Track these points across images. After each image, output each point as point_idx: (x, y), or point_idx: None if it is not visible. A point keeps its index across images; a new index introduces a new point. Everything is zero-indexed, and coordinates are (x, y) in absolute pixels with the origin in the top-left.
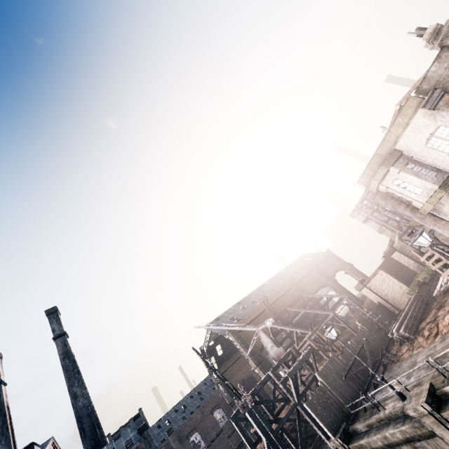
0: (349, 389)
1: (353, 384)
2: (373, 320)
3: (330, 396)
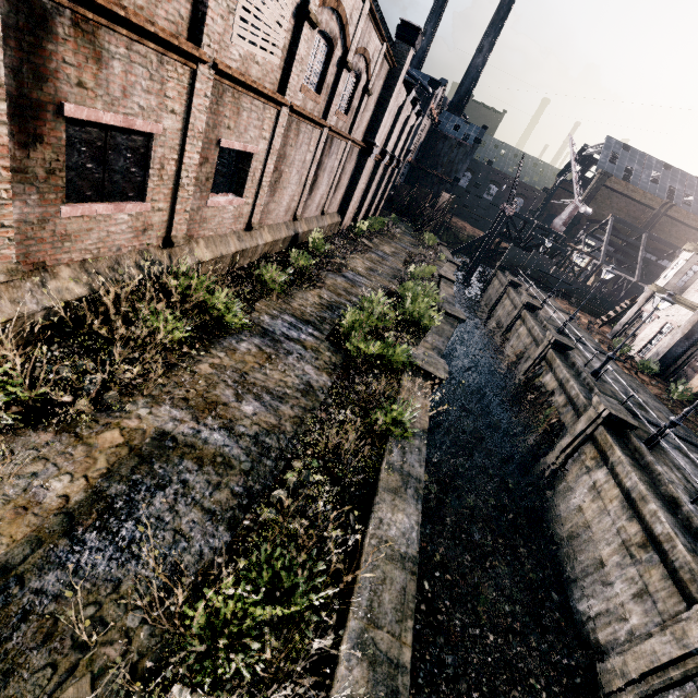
0: (531, 273)
1: (536, 276)
2: (604, 298)
3: (522, 261)
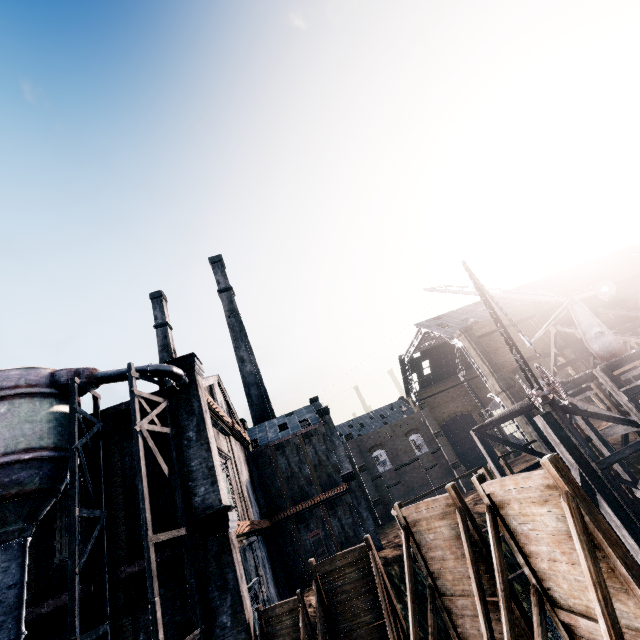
0: None
1: None
2: None
3: None
